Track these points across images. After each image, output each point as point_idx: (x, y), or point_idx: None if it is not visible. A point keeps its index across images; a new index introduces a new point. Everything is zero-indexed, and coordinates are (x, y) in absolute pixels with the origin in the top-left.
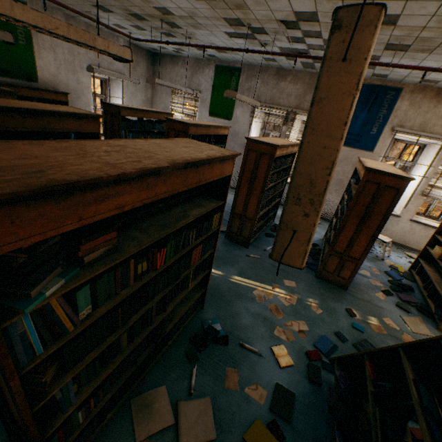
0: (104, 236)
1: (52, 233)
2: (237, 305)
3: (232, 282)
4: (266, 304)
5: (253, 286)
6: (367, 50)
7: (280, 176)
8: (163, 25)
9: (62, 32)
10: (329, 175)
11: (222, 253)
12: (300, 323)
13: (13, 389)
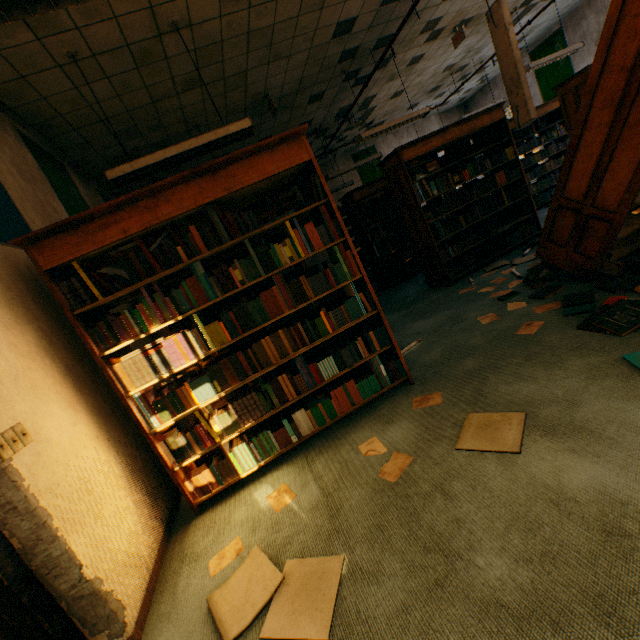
0: (432, 163)
1: (416, 156)
2: None
3: None
4: None
5: None
6: (501, 17)
7: None
8: (454, 77)
9: (401, 121)
10: (516, 70)
11: None
12: None
13: (419, 207)
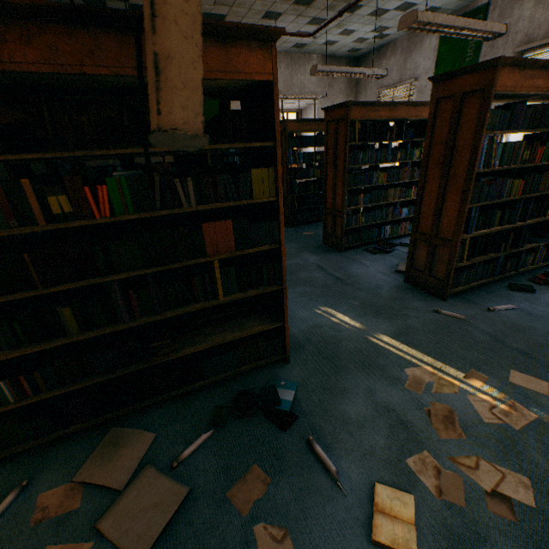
0: None
1: None
2: (352, 378)
3: (369, 343)
4: (423, 398)
5: (411, 360)
6: None
7: (545, 151)
8: None
9: None
10: None
11: (381, 300)
12: (510, 477)
13: None
